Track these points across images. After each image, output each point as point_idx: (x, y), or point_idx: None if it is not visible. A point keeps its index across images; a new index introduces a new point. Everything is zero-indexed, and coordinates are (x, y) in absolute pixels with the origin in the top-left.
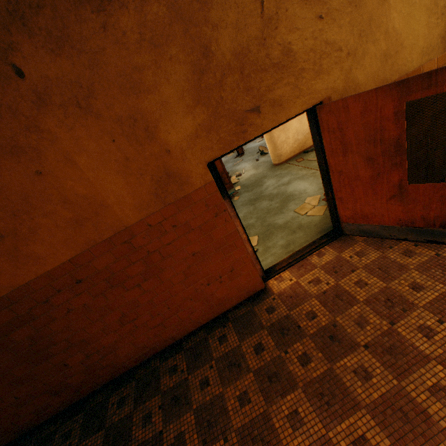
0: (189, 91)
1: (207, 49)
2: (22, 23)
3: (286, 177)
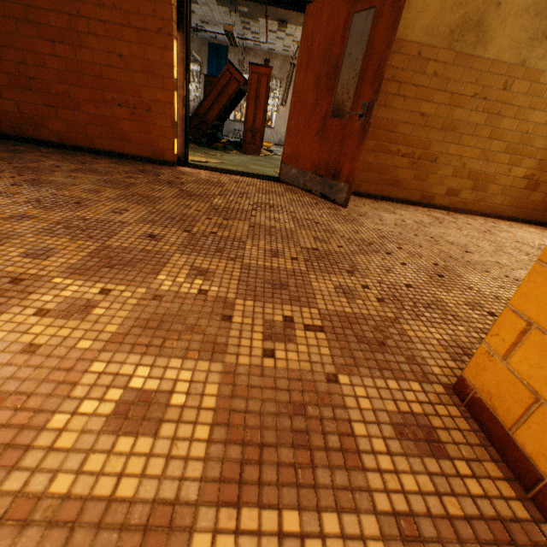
0: None
1: None
2: None
3: None
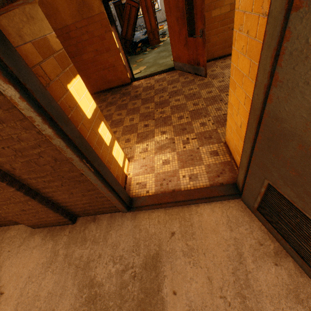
0: None
1: None
2: None
3: None
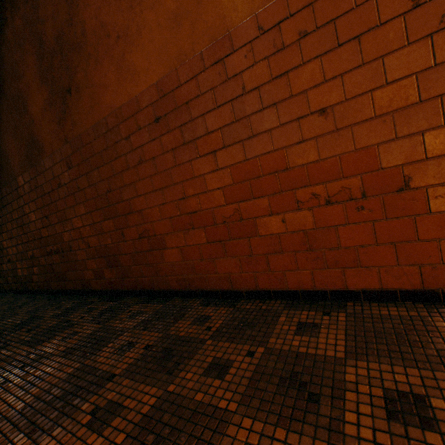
0: None
1: None
2: None
3: None
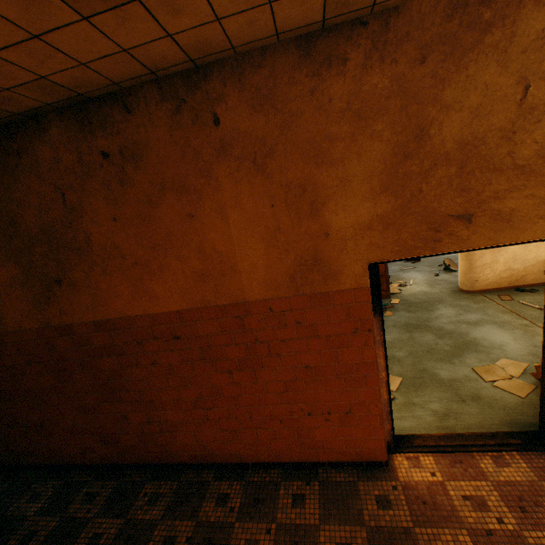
0: (381, 174)
1: (423, 131)
2: (239, 78)
3: (473, 313)
